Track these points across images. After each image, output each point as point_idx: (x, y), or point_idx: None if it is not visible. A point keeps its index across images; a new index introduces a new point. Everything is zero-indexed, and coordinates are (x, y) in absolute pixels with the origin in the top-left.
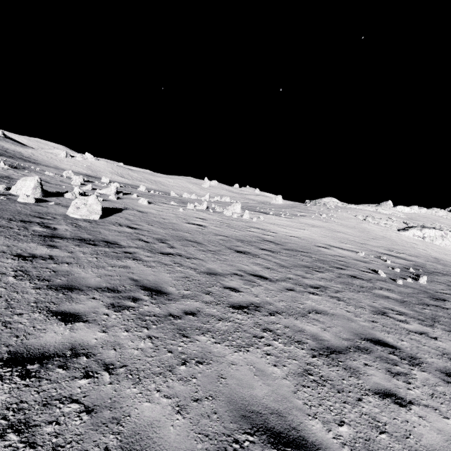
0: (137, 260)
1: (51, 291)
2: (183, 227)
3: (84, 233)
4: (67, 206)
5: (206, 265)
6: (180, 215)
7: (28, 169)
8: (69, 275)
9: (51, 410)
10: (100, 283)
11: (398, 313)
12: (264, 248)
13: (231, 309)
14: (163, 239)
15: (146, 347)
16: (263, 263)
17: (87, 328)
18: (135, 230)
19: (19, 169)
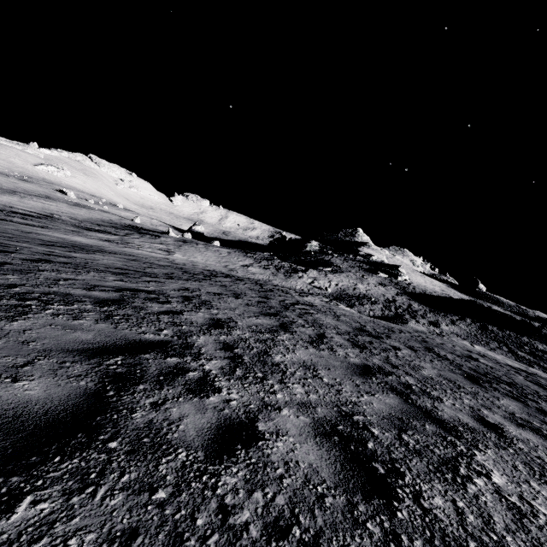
0: None
1: None
2: None
3: None
4: None
5: None
6: None
7: None
8: None
9: None
10: None
11: (13, 178)
12: None
13: None
14: None
15: None
16: None
17: None
18: None
19: None
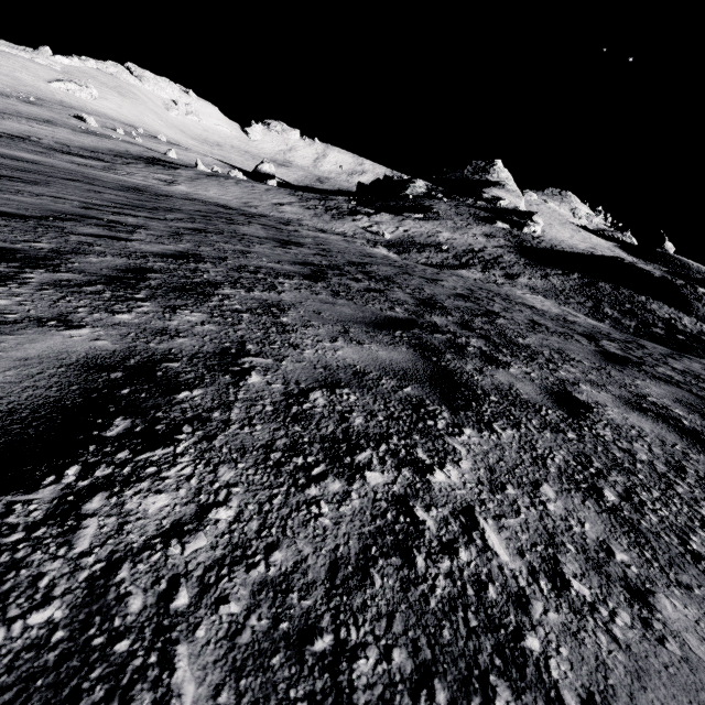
0: None
1: None
2: None
3: None
4: None
5: None
6: None
7: None
8: None
9: None
10: None
11: (14, 100)
12: None
13: None
14: None
15: None
16: None
17: None
18: None
19: None
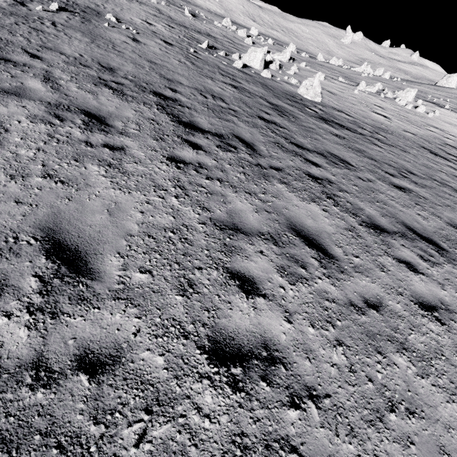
0: (380, 147)
1: (370, 160)
2: (375, 118)
3: (331, 118)
4: (287, 83)
5: (419, 160)
6: (359, 99)
7: (199, 16)
8: (365, 152)
9: (421, 204)
10: (382, 160)
11: None
12: (450, 153)
13: (452, 192)
14: (375, 131)
15: (429, 196)
16: (455, 167)
17: (402, 181)
18: (350, 117)
19: (196, 18)
